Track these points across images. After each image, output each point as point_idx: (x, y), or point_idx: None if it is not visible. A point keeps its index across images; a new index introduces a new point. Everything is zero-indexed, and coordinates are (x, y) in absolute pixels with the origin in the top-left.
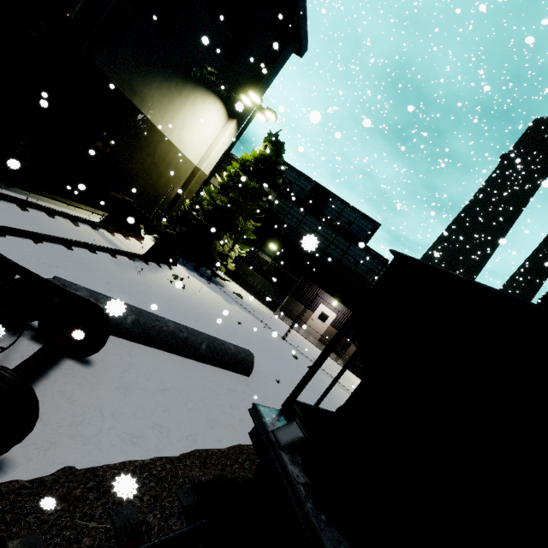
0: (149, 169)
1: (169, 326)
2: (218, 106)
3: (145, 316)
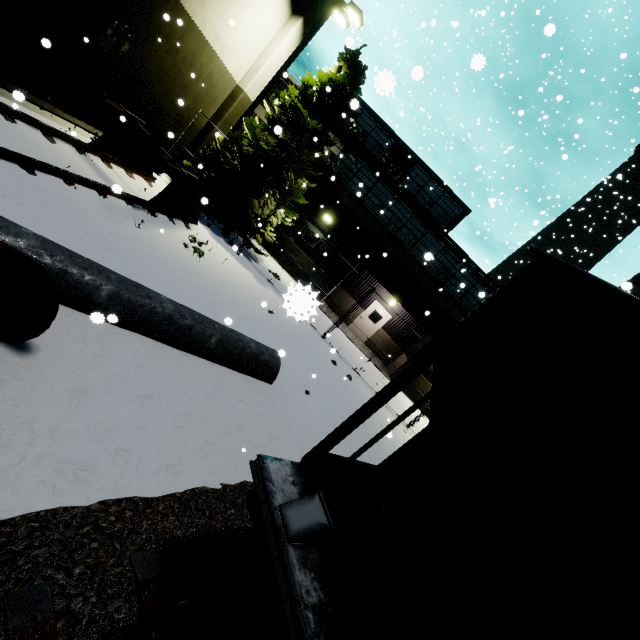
0: (168, 77)
1: (166, 308)
2: None
3: (131, 289)
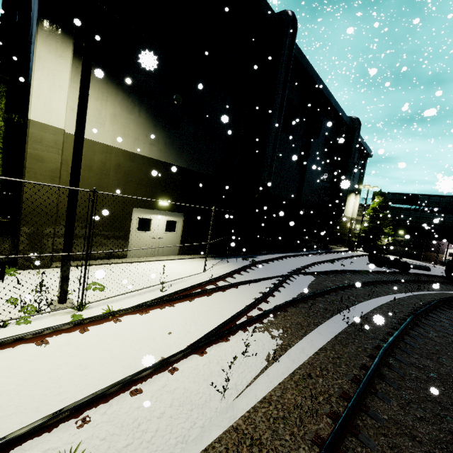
0: (342, 228)
1: None
2: (352, 195)
3: None
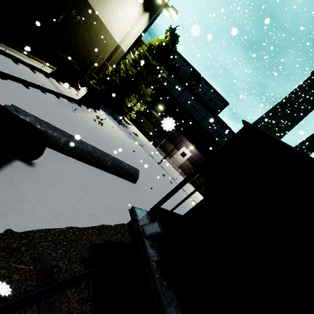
0: (86, 41)
1: (88, 148)
2: None
3: (73, 139)
